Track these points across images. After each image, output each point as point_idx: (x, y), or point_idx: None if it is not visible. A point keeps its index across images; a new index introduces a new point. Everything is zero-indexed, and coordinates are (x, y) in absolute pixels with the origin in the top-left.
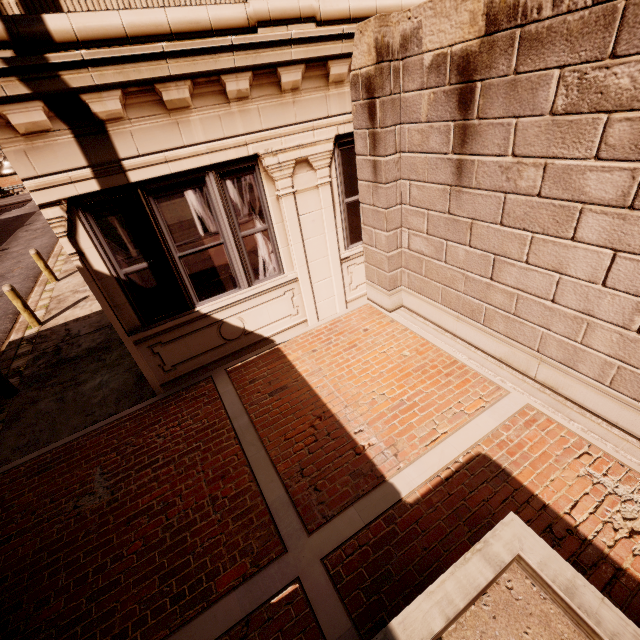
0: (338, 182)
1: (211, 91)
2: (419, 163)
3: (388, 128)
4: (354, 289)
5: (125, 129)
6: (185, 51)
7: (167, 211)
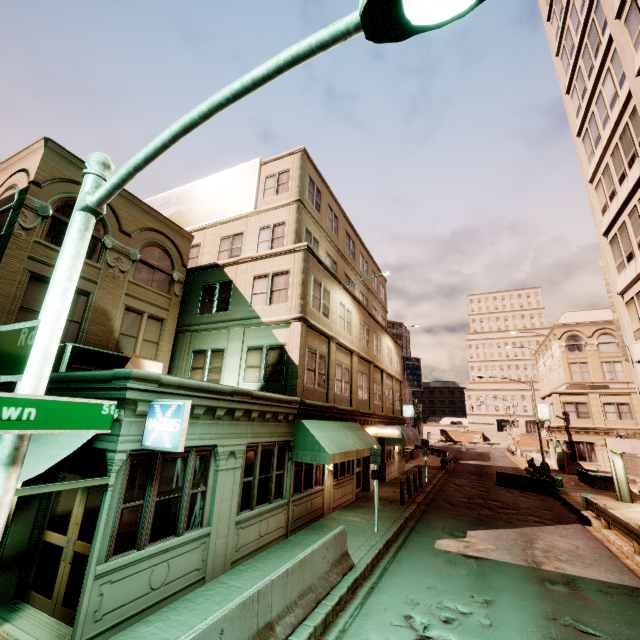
0: None
1: (587, 433)
2: None
3: None
4: None
5: (573, 435)
6: (584, 429)
7: (576, 445)
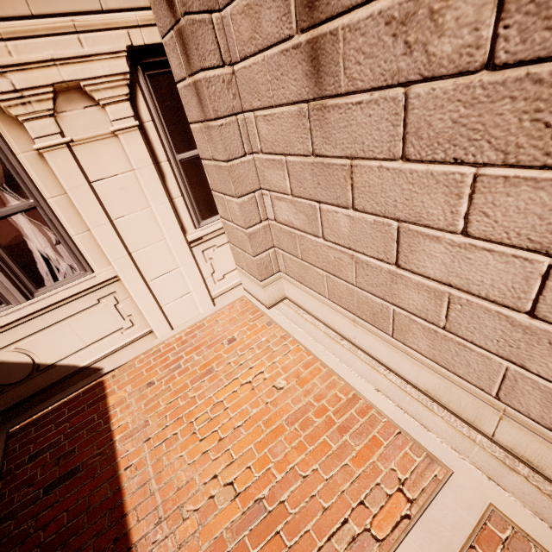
0: (158, 128)
1: None
2: (258, 74)
3: (196, 15)
4: (220, 279)
5: None
6: None
7: None
